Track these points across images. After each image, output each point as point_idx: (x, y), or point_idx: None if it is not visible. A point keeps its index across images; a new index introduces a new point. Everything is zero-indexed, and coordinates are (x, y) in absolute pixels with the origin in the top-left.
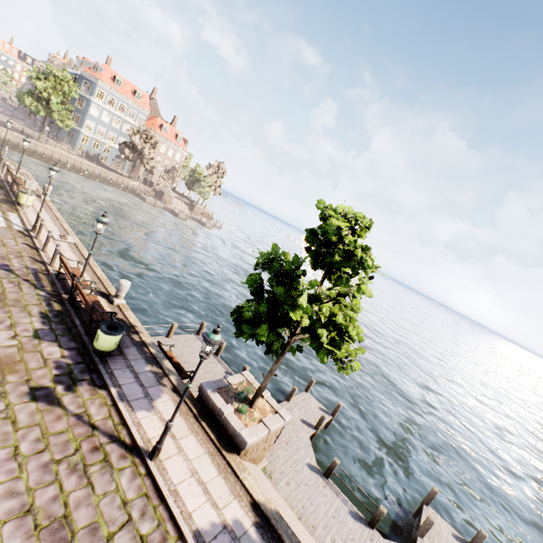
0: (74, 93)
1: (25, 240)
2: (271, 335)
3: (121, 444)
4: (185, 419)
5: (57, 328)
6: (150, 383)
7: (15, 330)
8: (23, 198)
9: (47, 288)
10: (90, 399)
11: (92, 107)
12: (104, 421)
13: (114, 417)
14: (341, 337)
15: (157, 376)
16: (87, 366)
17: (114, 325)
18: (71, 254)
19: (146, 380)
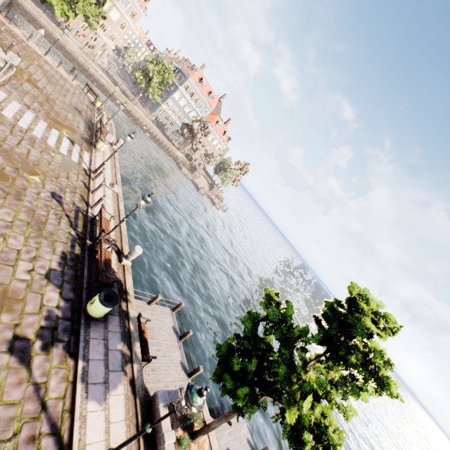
0: (170, 80)
1: (85, 178)
2: (248, 398)
3: (58, 440)
4: (127, 426)
5: (67, 273)
6: (114, 366)
7: (35, 264)
8: (100, 144)
9: (79, 228)
10: (57, 367)
11: (177, 92)
12: (56, 401)
13: (67, 400)
14: (323, 448)
15: (124, 358)
16: (72, 325)
17: (112, 295)
18: (111, 202)
19: (112, 361)
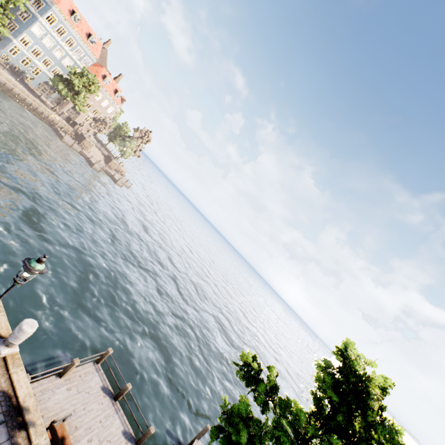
0: (21, 4)
1: None
2: None
3: None
4: None
5: None
6: None
7: None
8: None
9: None
10: None
11: (36, 25)
12: None
13: None
14: None
15: None
16: None
17: None
18: None
19: None
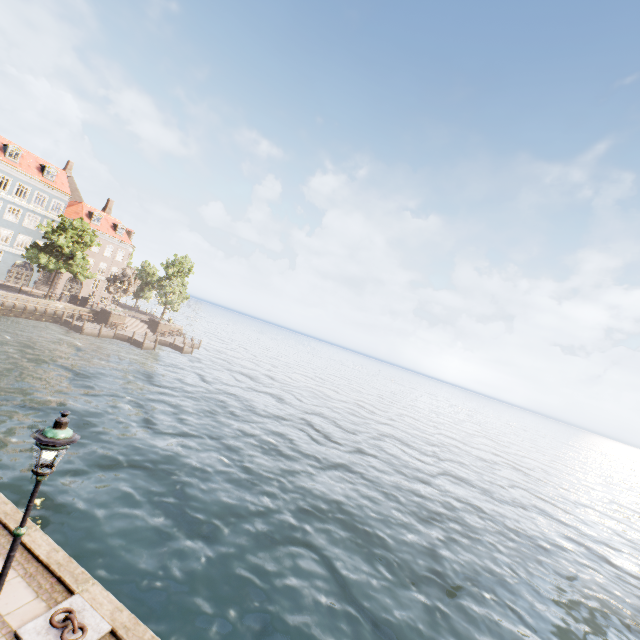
0: None
1: None
2: None
3: None
4: None
5: None
6: None
7: None
8: None
9: None
10: None
11: None
12: None
13: None
14: None
15: None
16: None
17: None
18: None
19: None
